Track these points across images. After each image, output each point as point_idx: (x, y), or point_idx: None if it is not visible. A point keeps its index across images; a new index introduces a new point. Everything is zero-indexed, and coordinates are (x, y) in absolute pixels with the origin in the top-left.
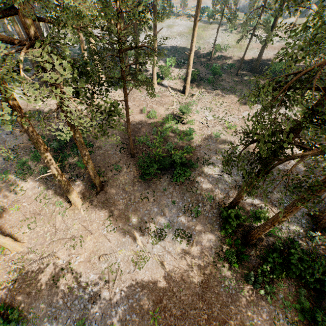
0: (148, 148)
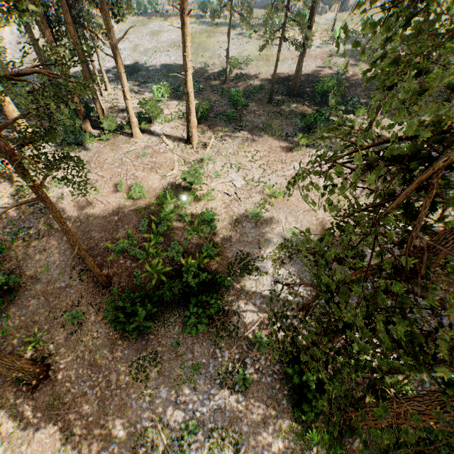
0: (136, 260)
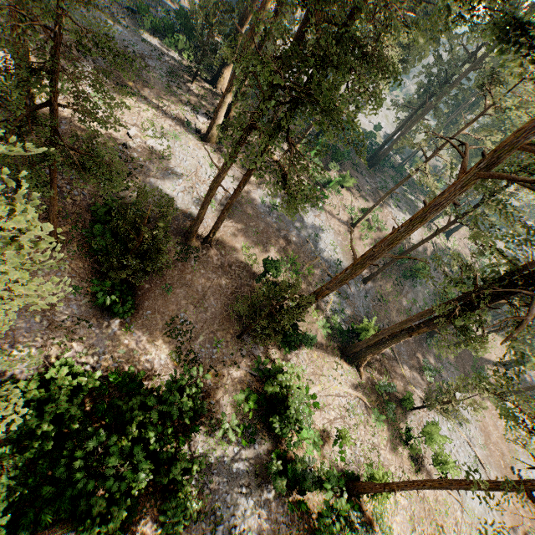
0: None
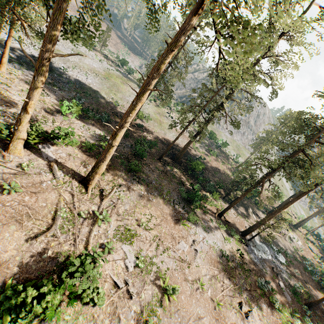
0: None
